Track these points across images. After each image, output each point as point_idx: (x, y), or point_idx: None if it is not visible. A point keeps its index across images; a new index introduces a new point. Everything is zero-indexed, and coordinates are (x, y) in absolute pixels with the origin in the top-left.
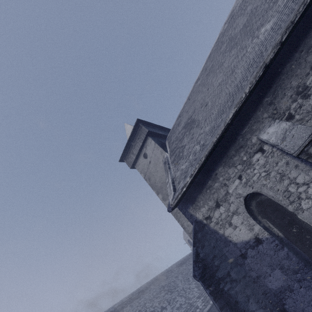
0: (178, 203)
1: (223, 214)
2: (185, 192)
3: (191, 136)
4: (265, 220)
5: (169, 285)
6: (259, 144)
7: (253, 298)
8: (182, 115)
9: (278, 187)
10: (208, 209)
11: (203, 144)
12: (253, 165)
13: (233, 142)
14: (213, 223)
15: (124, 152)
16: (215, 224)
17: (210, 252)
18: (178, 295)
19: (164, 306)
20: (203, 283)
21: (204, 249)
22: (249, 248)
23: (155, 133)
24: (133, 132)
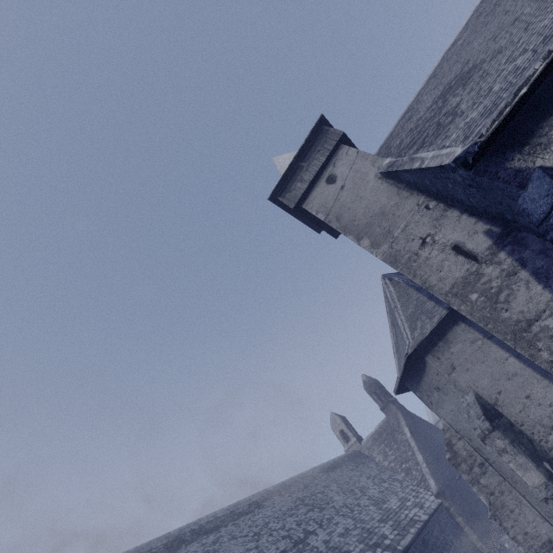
0: (484, 149)
1: None
2: (509, 117)
3: (479, 78)
4: None
5: (313, 497)
6: None
7: None
8: (417, 104)
9: None
10: None
11: (541, 40)
12: None
13: None
14: None
15: (281, 182)
16: None
17: None
18: (337, 513)
19: (311, 530)
20: None
21: None
22: None
23: (352, 144)
24: (308, 142)
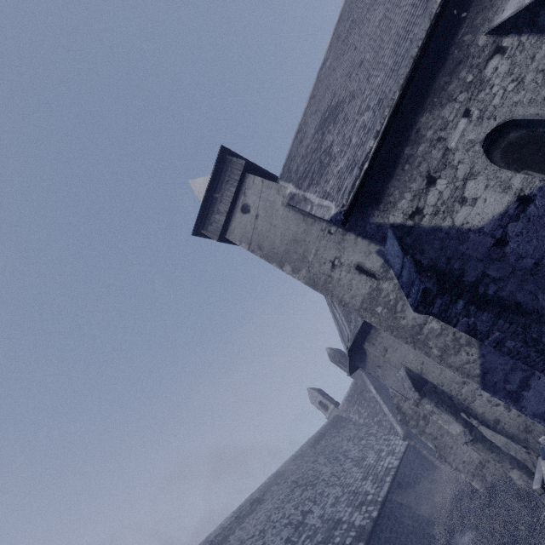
0: (351, 210)
1: (444, 192)
2: (363, 182)
3: (343, 121)
4: (524, 172)
5: (305, 476)
6: (493, 43)
7: (542, 292)
8: (304, 126)
9: (543, 94)
10: (413, 197)
11: (377, 101)
12: (489, 80)
13: (441, 63)
14: (428, 216)
15: (200, 216)
16: (432, 217)
17: (438, 256)
18: (327, 485)
19: (307, 510)
20: (447, 295)
21: (425, 255)
22: (510, 223)
23: (257, 169)
24: (216, 173)
